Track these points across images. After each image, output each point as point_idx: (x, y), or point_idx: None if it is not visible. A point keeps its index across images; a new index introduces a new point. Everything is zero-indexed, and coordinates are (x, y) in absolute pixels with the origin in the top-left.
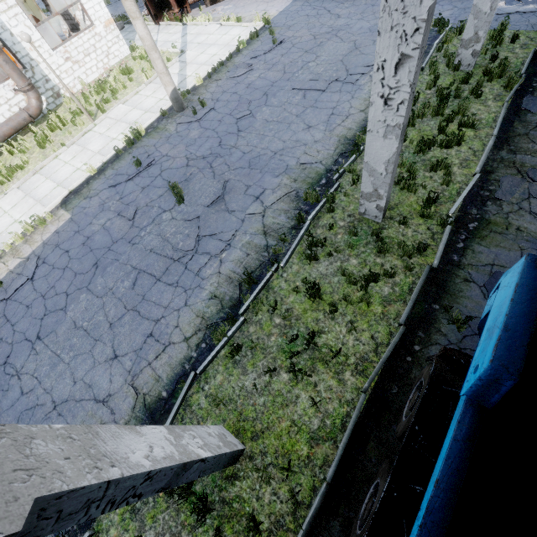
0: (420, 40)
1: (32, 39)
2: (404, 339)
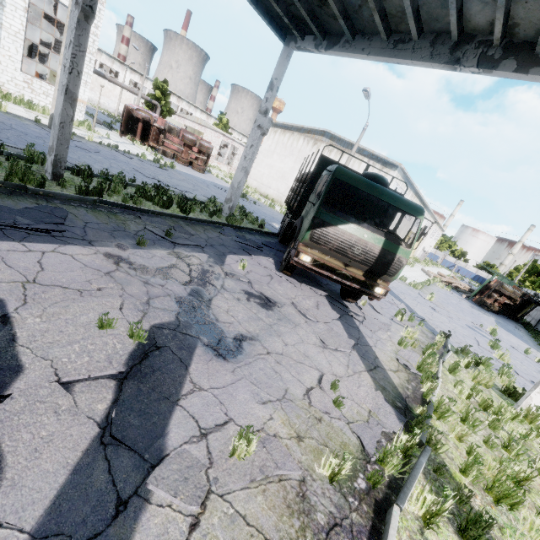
0: (75, 33)
1: (12, 55)
2: None
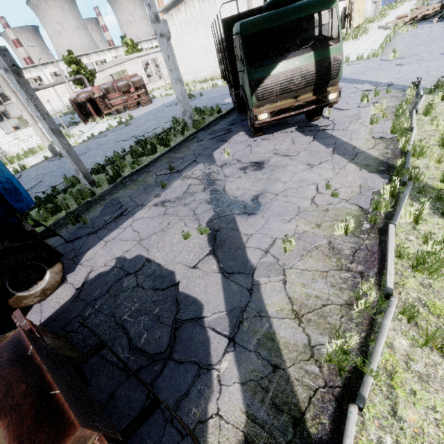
0: (24, 92)
1: None
2: (48, 233)
